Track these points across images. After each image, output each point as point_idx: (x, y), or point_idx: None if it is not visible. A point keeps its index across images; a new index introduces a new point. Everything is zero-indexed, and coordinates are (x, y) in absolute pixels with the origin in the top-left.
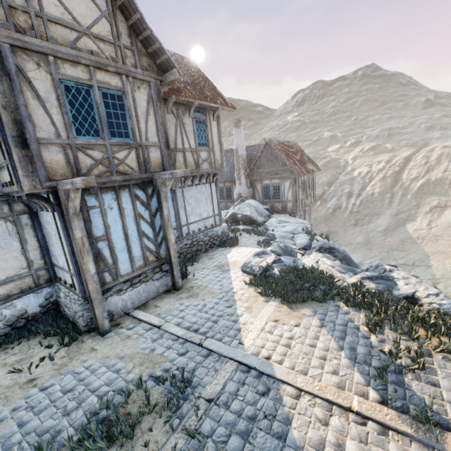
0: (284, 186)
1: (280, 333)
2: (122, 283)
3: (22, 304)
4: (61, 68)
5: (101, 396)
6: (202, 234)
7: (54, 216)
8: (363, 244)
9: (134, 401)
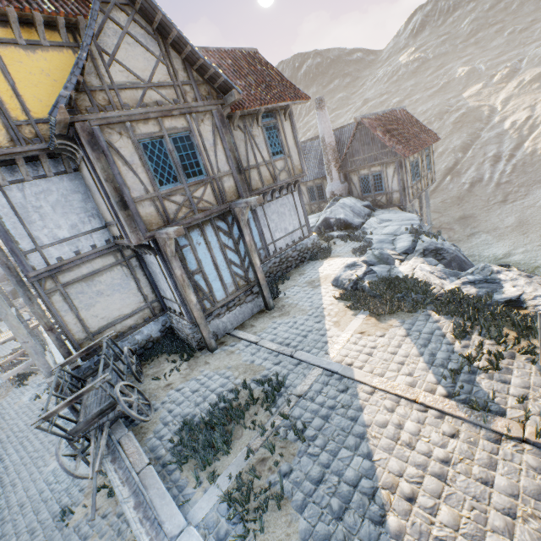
0: (386, 173)
1: (364, 344)
2: (220, 308)
3: (147, 331)
4: (137, 130)
5: (219, 394)
6: (290, 249)
7: (157, 259)
8: (514, 227)
9: (242, 397)
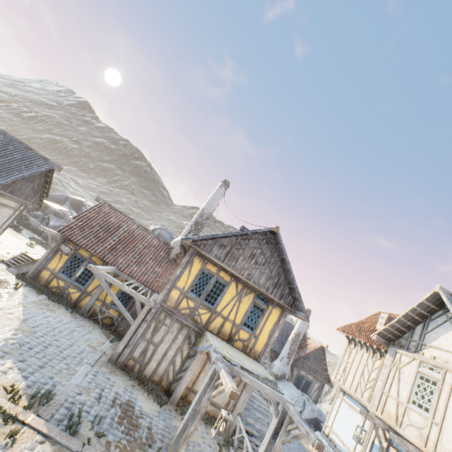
0: (314, 385)
1: None
2: None
3: None
4: None
5: None
6: None
7: None
8: None
9: None
